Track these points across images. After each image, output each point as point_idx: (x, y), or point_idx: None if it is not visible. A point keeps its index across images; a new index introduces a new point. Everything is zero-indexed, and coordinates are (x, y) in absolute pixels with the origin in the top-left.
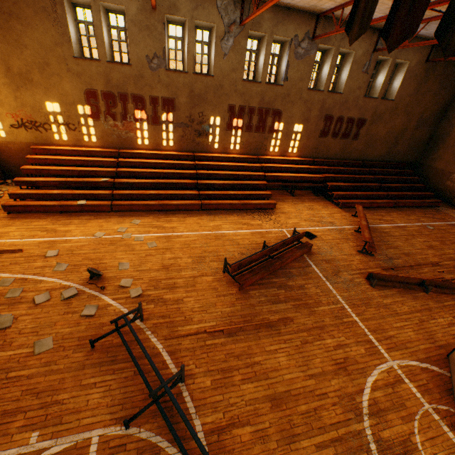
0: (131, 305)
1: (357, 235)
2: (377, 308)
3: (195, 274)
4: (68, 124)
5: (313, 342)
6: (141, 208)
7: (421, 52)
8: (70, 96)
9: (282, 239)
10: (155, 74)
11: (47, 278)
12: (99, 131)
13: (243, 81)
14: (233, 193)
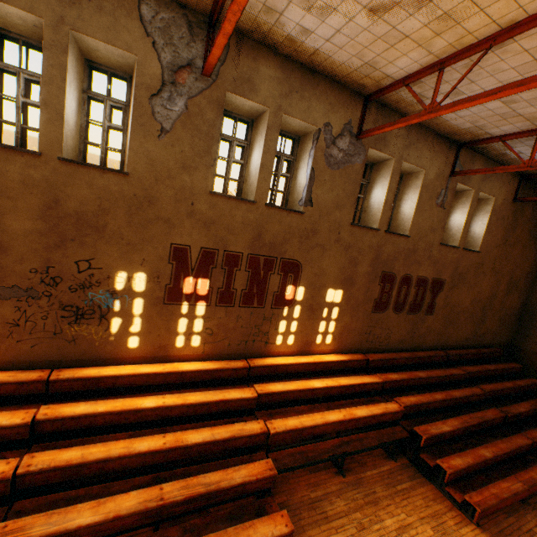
0: None
1: None
2: None
3: None
4: None
5: None
6: None
7: (508, 187)
8: None
9: None
10: None
11: None
12: None
13: (212, 194)
14: None
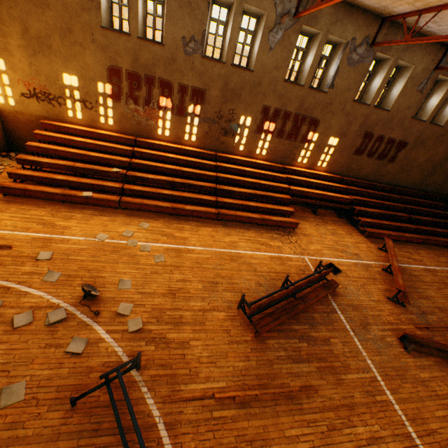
0: (127, 343)
1: (385, 276)
2: (413, 384)
3: (206, 307)
4: (85, 102)
5: (341, 429)
6: (151, 209)
7: None
8: (90, 70)
9: (304, 269)
10: (189, 59)
11: (34, 290)
12: (117, 113)
13: (284, 81)
14: (253, 205)
